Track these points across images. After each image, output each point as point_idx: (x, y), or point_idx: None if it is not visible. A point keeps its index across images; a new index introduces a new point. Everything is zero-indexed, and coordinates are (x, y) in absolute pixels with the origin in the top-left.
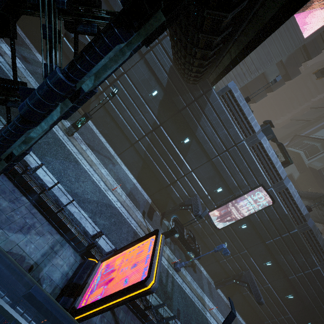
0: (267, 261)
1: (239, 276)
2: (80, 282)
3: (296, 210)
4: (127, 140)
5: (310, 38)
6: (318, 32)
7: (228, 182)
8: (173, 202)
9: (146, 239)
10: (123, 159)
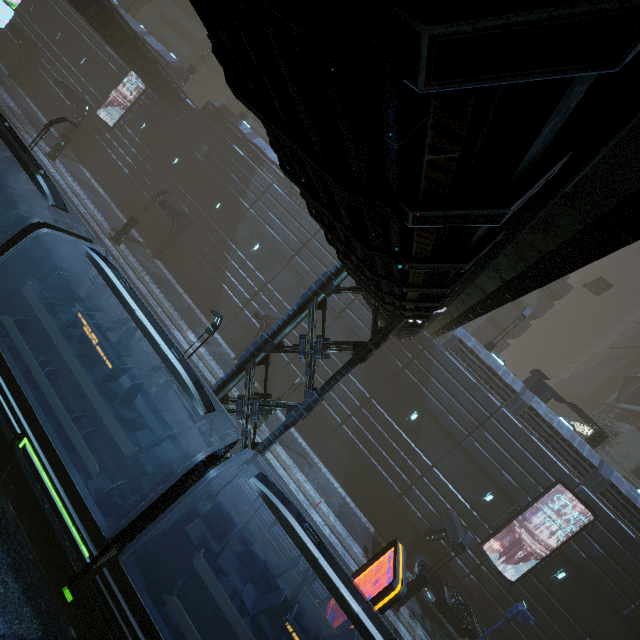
0: None
1: None
2: (309, 624)
3: None
4: (326, 425)
5: None
6: None
7: (499, 481)
8: (413, 529)
9: (383, 555)
10: (321, 455)
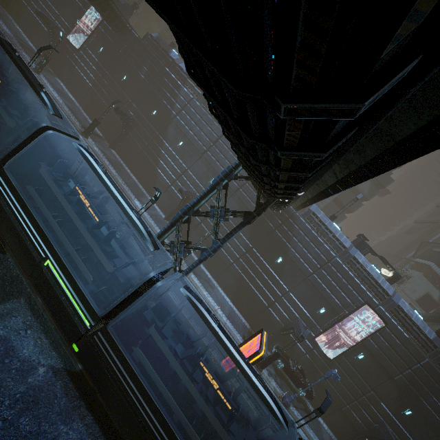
0: (404, 409)
1: (372, 431)
2: None
3: (419, 333)
4: (223, 263)
5: None
6: None
7: (329, 301)
8: (273, 328)
9: (254, 337)
10: (219, 282)
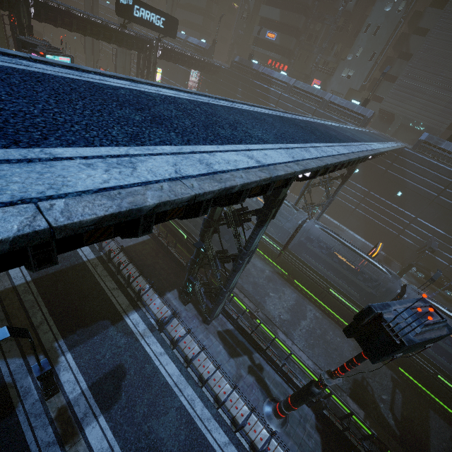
0: None
1: None
2: None
3: None
4: (346, 211)
5: None
6: None
7: None
8: (409, 250)
9: (374, 248)
10: (347, 226)
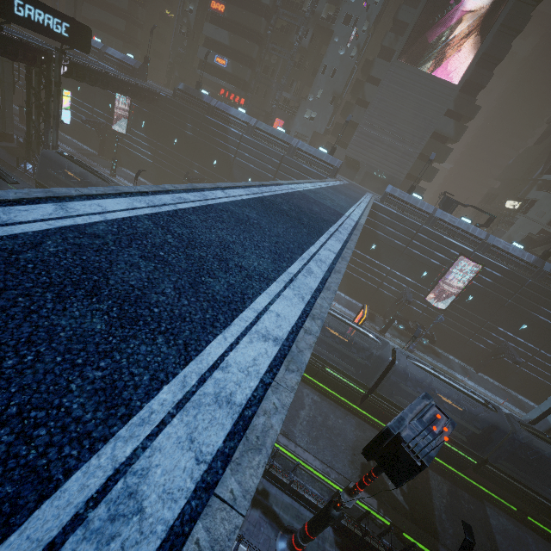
0: (520, 326)
1: (495, 351)
2: None
3: (518, 262)
4: None
5: (463, 81)
6: (468, 72)
7: (428, 265)
8: (388, 303)
9: (361, 311)
10: None
